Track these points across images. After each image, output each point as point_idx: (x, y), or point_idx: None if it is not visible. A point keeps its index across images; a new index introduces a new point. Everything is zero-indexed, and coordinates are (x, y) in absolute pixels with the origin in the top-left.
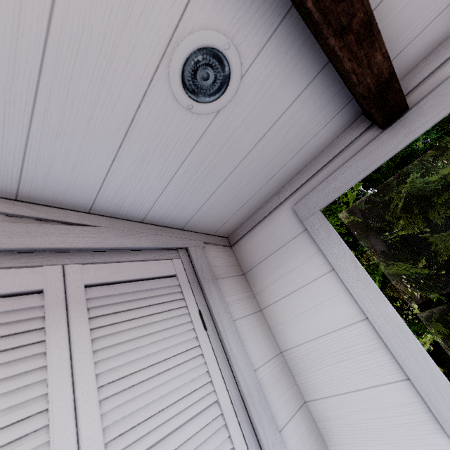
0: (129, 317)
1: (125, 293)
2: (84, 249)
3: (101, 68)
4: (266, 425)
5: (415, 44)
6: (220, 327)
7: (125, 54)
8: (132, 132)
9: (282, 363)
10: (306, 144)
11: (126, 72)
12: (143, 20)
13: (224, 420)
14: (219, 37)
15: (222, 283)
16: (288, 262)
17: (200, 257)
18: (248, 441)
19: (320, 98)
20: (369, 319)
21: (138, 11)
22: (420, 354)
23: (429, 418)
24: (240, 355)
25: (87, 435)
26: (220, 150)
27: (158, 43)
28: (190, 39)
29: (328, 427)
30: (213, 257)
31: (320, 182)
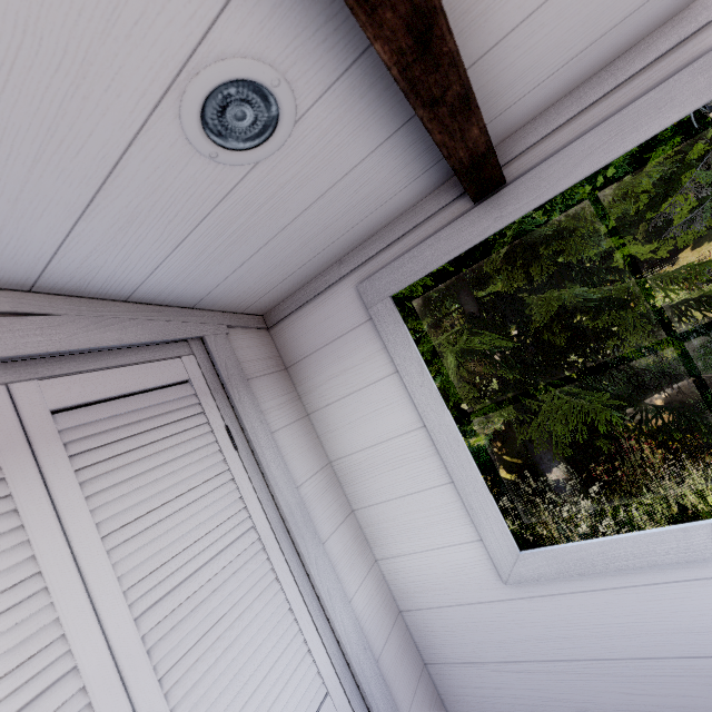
0: (128, 447)
1: (116, 415)
2: (35, 355)
3: (58, 92)
4: (309, 540)
5: (526, 102)
6: (255, 444)
7: (104, 76)
8: (113, 183)
9: (330, 474)
10: (381, 205)
11: (106, 102)
12: (139, 32)
13: (262, 544)
14: (265, 70)
15: (256, 385)
16: (346, 358)
17: (224, 351)
18: (289, 559)
19: (405, 153)
20: (427, 427)
21: (130, 19)
22: (466, 460)
23: (464, 513)
24: (281, 473)
25: (100, 588)
26: (258, 210)
27: (164, 67)
28: (218, 68)
29: (374, 531)
30: (242, 348)
31: (395, 257)
